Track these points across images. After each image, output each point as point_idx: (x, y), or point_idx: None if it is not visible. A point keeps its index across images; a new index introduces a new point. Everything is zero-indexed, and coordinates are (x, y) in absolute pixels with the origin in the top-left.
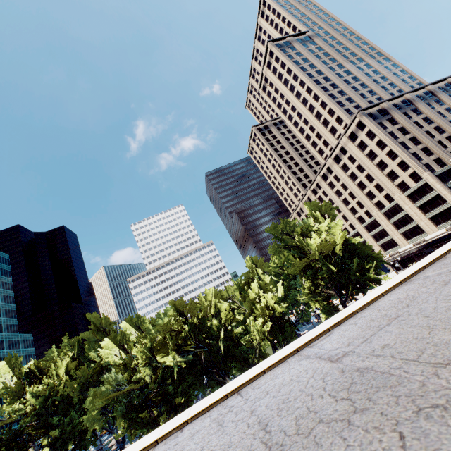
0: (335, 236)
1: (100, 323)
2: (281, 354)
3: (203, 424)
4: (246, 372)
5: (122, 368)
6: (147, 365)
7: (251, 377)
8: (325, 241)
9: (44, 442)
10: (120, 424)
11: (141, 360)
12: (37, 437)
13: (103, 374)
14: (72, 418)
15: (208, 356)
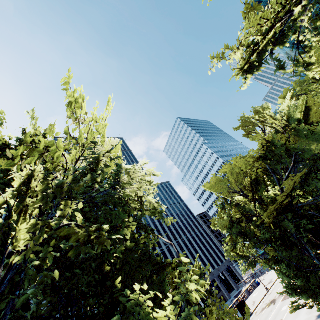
0: None
1: None
2: None
3: None
4: None
5: None
6: None
7: None
8: None
9: None
10: None
11: None
12: None
13: None
14: None
15: None
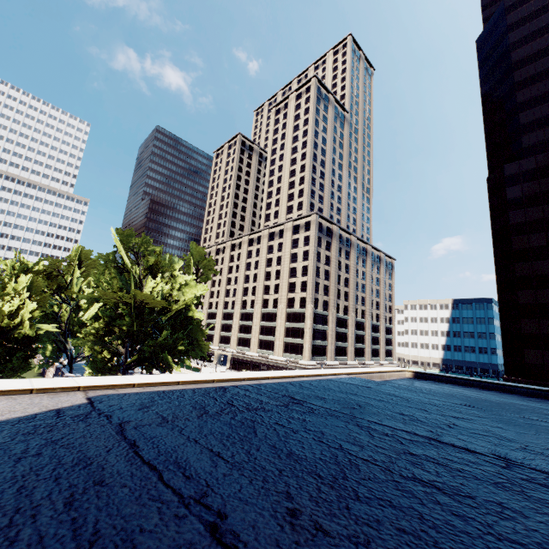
0: (184, 297)
1: None
2: None
3: None
4: None
5: None
6: None
7: None
8: (166, 293)
9: None
10: None
11: None
12: None
13: None
14: None
15: None
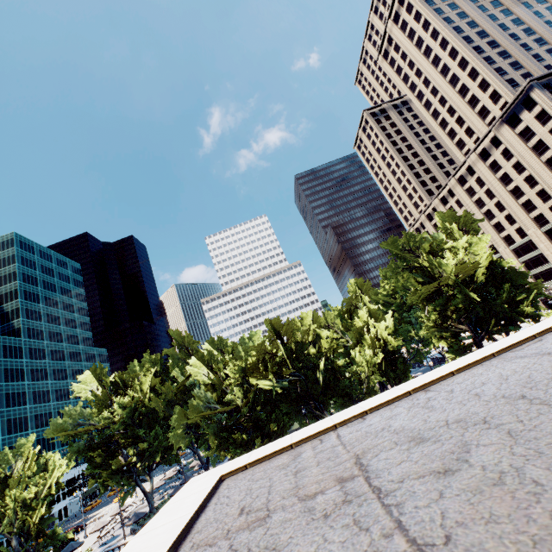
0: (477, 257)
1: (182, 341)
2: (468, 360)
3: (396, 411)
4: (420, 377)
5: (209, 389)
6: (240, 387)
7: (437, 377)
8: (462, 262)
9: (131, 452)
10: (212, 442)
11: (234, 381)
12: (125, 446)
13: (186, 394)
14: (158, 432)
15: (305, 386)
